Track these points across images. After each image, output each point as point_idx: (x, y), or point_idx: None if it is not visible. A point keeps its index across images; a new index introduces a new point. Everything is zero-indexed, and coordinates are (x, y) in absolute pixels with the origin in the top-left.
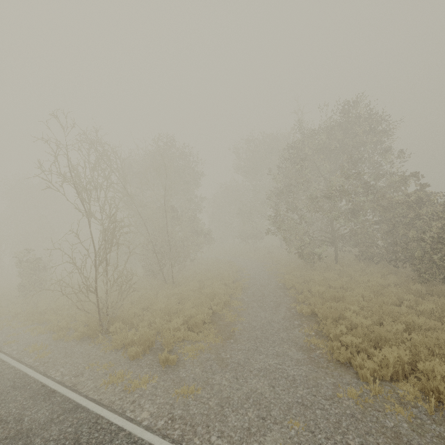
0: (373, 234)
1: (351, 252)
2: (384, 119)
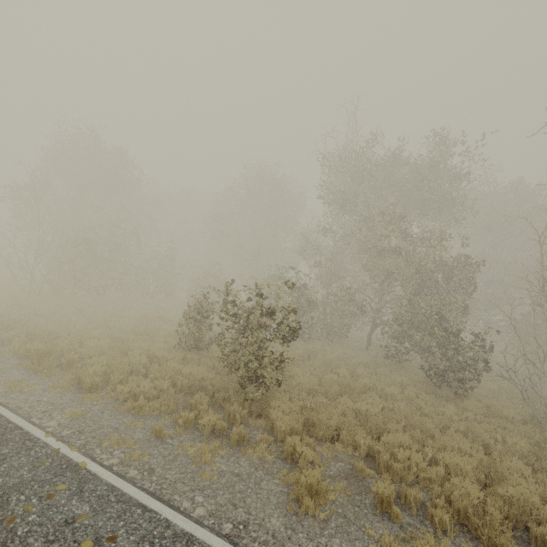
0: None
1: None
2: None
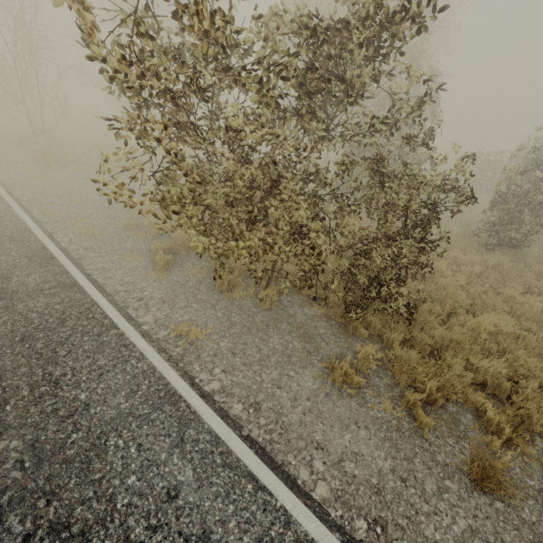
0: None
1: None
2: None
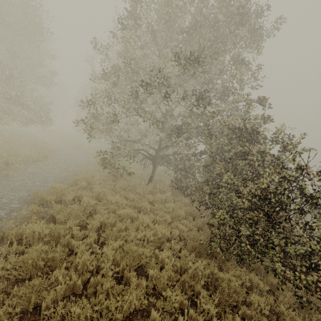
0: (194, 164)
1: (174, 177)
2: (260, 12)
